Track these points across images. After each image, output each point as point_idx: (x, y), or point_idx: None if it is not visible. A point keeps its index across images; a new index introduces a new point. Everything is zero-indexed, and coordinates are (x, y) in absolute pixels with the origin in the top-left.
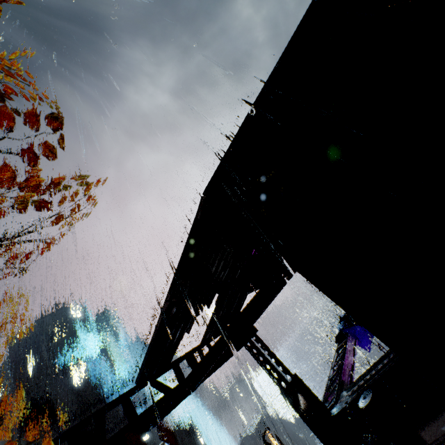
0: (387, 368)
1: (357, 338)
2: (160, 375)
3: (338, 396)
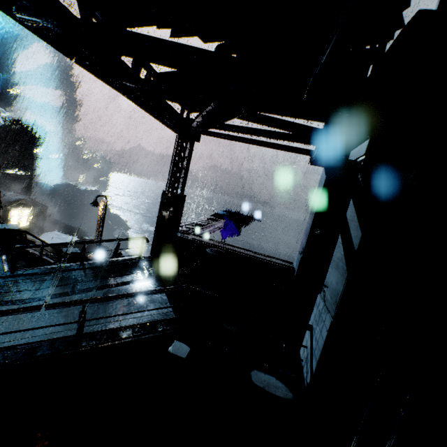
0: (246, 256)
1: (225, 228)
2: (96, 15)
3: (192, 233)
